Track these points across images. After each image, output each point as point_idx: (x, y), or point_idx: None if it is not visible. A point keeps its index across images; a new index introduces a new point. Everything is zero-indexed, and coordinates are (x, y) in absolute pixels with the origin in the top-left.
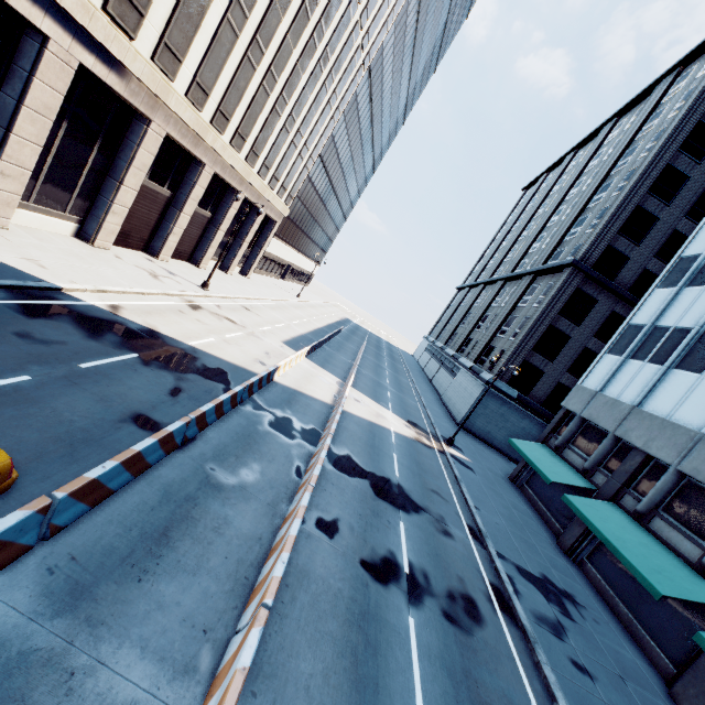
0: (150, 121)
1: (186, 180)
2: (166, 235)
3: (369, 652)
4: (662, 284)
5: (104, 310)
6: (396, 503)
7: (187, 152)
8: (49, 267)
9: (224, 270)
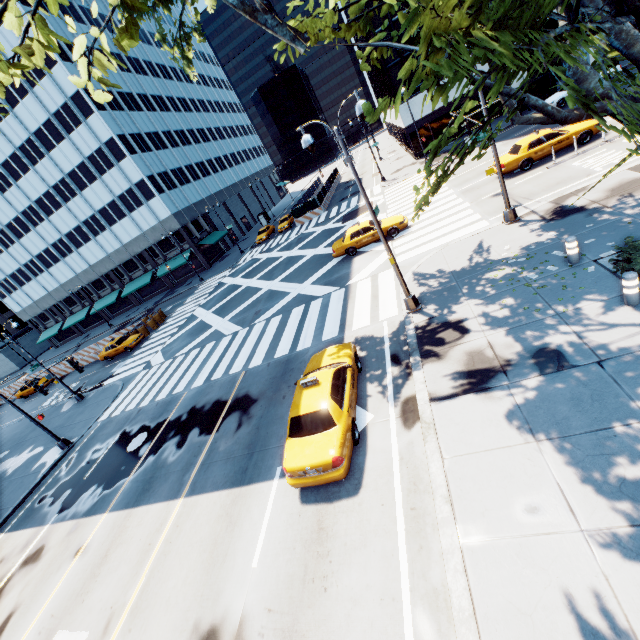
0: None
1: None
2: None
3: None
4: None
5: None
6: None
7: None
8: None
9: None
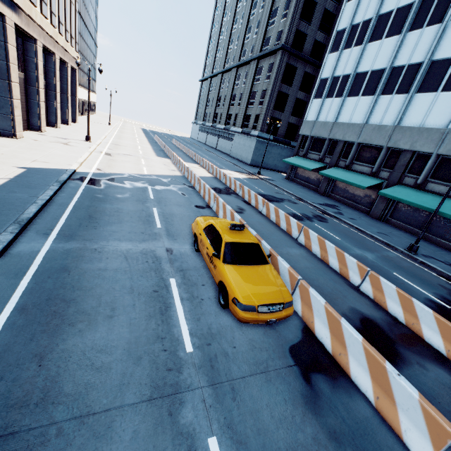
0: (3, 17)
1: (27, 58)
2: (37, 111)
3: (317, 233)
4: (331, 51)
5: (101, 173)
6: (276, 201)
7: (21, 33)
8: (46, 161)
9: (65, 123)
